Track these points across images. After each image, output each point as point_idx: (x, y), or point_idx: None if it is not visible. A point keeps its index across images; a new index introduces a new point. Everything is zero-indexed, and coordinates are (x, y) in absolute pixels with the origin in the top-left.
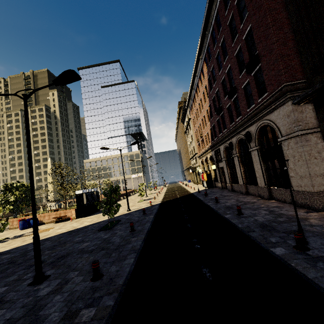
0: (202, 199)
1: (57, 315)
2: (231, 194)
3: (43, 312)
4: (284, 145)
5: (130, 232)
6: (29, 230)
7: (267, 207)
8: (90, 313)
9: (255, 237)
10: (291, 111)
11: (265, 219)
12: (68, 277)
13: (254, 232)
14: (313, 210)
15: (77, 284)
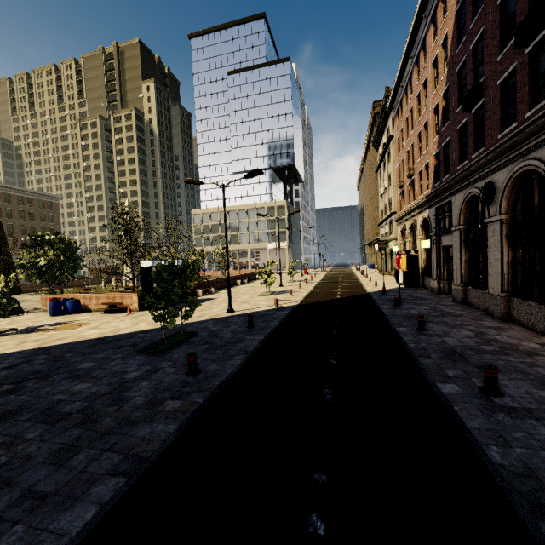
0: (387, 313)
1: None
2: (461, 311)
3: None
4: None
5: (186, 375)
6: (60, 319)
7: None
8: None
9: None
10: None
11: None
12: None
13: None
14: None
15: None
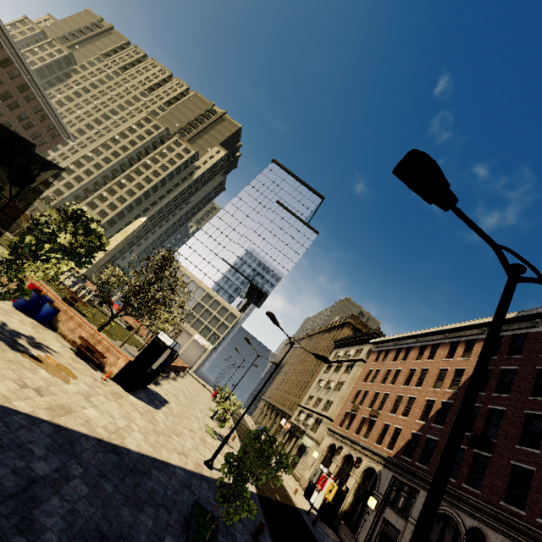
0: None
1: None
2: None
3: None
4: None
5: None
6: (29, 325)
7: None
8: None
9: None
10: None
11: None
12: None
13: None
14: None
15: None
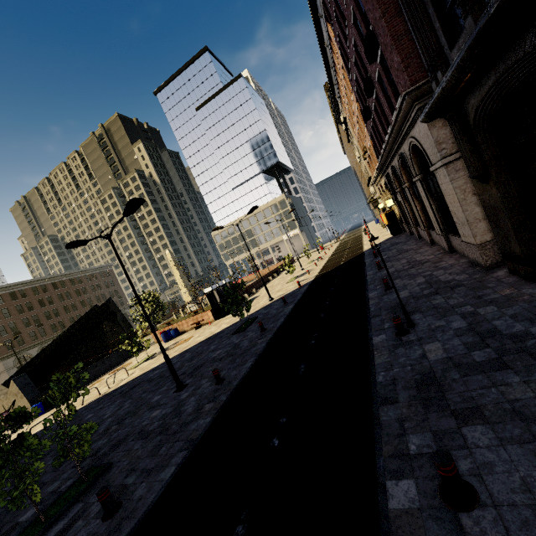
0: (367, 265)
1: (191, 409)
2: (414, 246)
3: (183, 408)
4: (437, 178)
5: (261, 332)
6: (172, 341)
7: (431, 271)
8: (210, 406)
9: (374, 323)
10: (427, 128)
11: (408, 294)
12: (200, 383)
13: (378, 316)
14: (482, 268)
15: (206, 388)
